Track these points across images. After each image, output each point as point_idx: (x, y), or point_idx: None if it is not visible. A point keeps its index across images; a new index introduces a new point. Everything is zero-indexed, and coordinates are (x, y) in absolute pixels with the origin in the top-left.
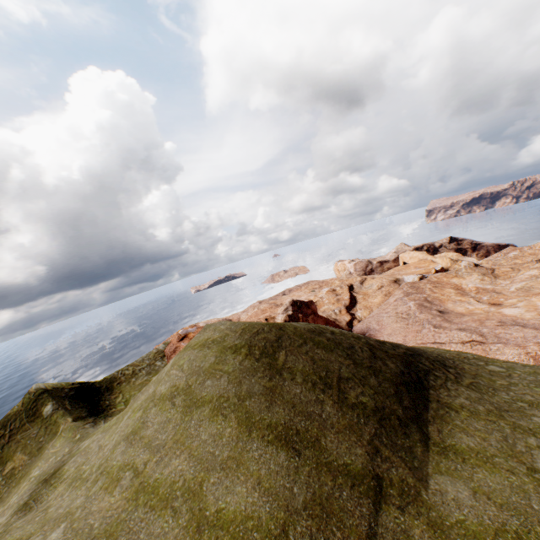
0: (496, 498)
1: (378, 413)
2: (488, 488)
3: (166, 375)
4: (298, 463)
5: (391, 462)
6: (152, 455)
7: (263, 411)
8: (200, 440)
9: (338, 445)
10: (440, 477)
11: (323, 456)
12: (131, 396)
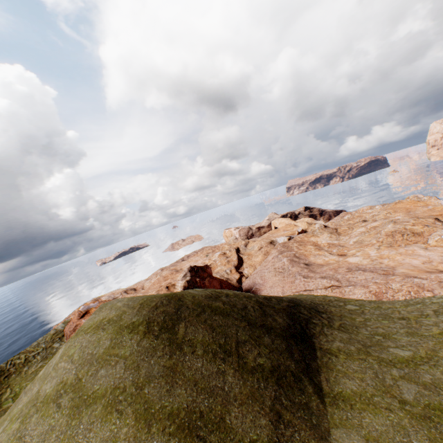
0: (385, 441)
1: (275, 372)
2: (376, 432)
3: (53, 369)
4: None
5: (293, 426)
6: None
7: (164, 397)
8: None
9: (243, 419)
10: (337, 430)
11: (229, 437)
12: (21, 389)
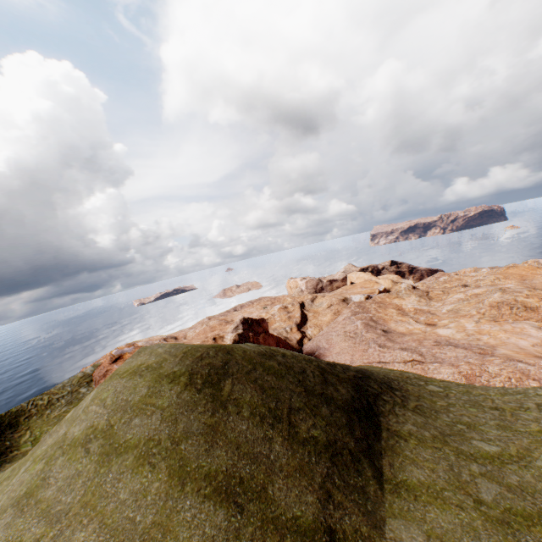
0: (449, 541)
1: (330, 448)
2: (440, 529)
3: (83, 411)
4: (240, 523)
5: (344, 509)
6: (48, 527)
7: (202, 456)
8: (117, 501)
9: (287, 492)
10: (394, 520)
11: (270, 509)
12: (42, 433)
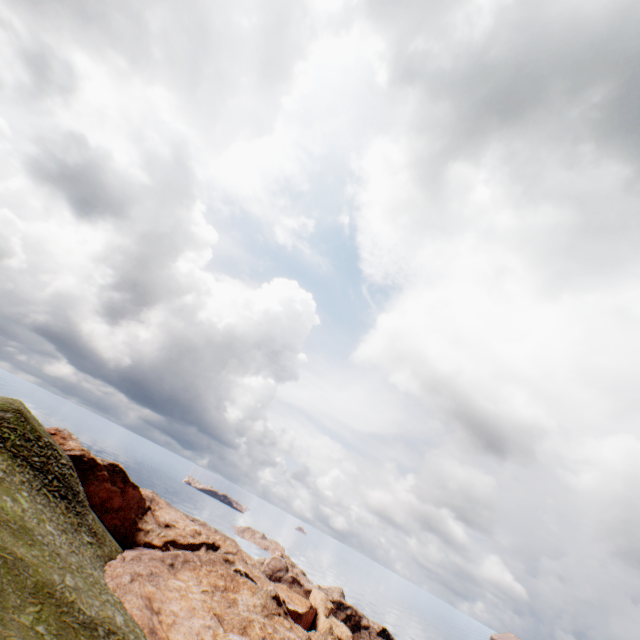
0: None
1: (2, 437)
2: None
3: None
4: None
5: None
6: None
7: None
8: None
9: None
10: None
11: None
12: None
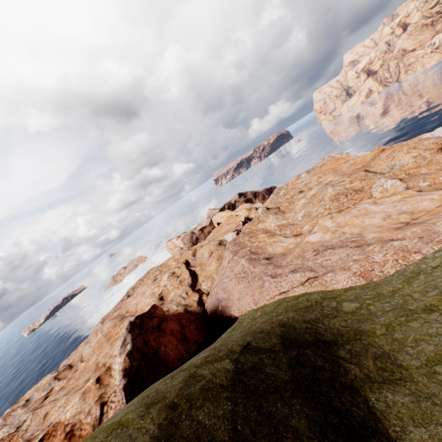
0: None
1: None
2: None
3: None
4: None
5: None
6: None
7: None
8: None
9: None
10: None
11: None
12: None
